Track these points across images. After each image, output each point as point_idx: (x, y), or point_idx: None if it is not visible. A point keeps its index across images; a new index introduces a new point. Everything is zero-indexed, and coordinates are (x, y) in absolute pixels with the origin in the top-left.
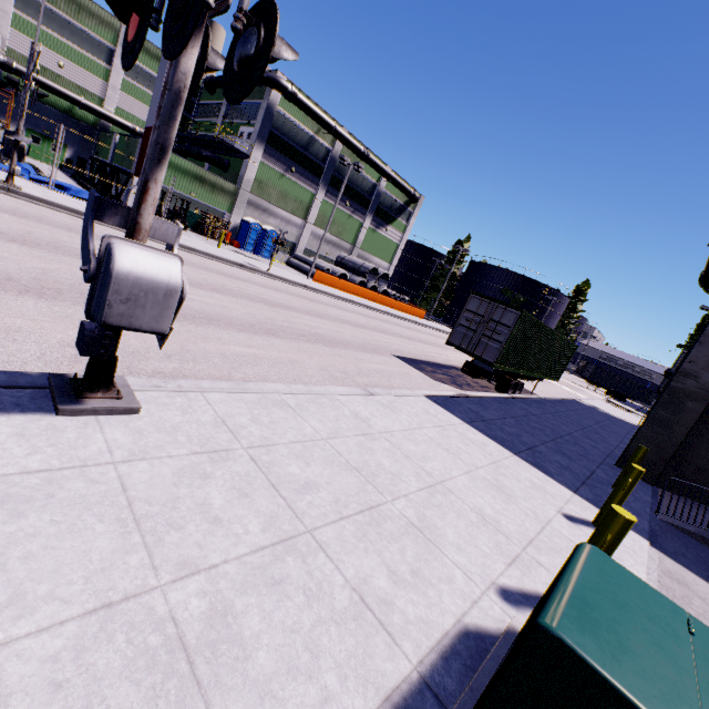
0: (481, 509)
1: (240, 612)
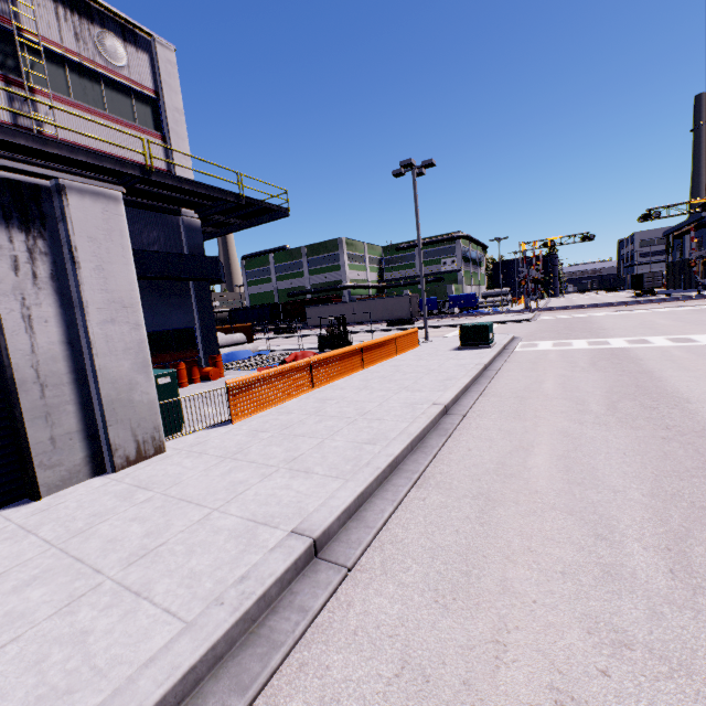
0: None
1: None
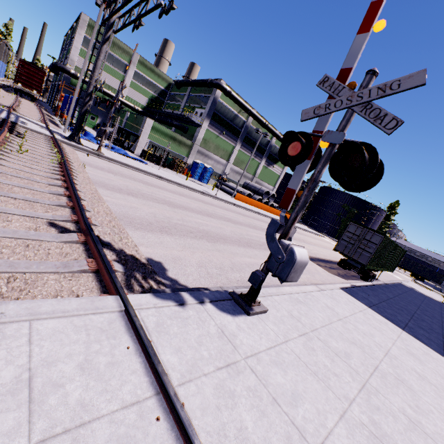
0: (414, 368)
1: (378, 422)
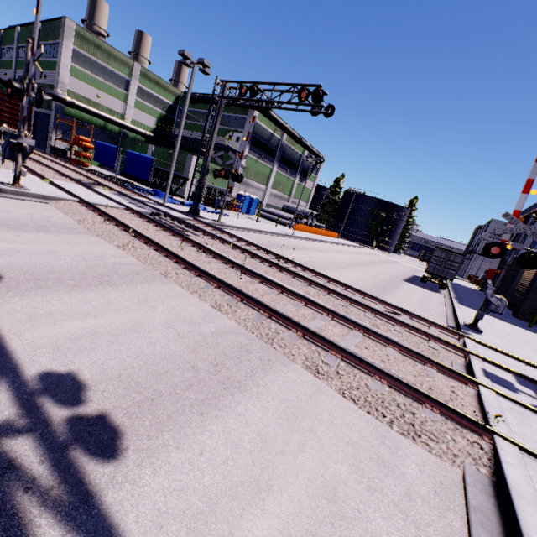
0: (530, 339)
1: None
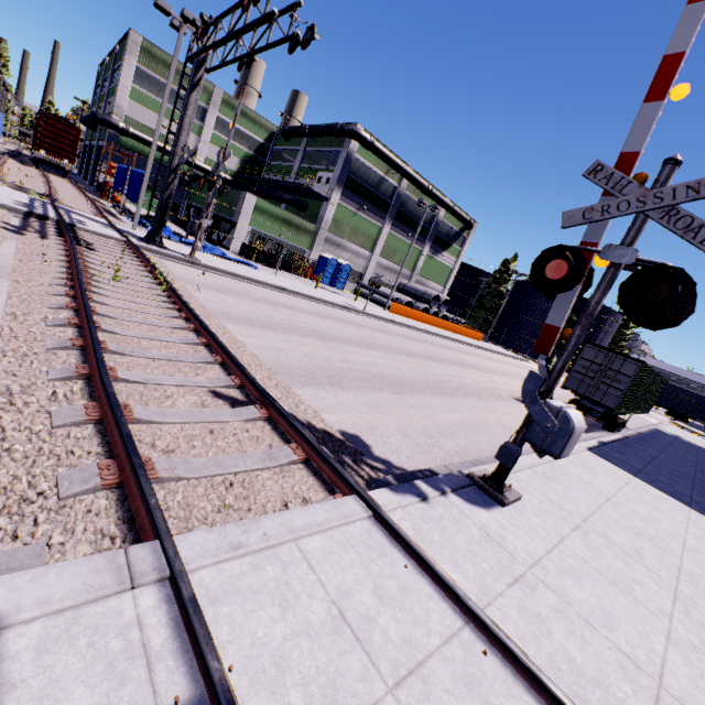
0: None
1: None
